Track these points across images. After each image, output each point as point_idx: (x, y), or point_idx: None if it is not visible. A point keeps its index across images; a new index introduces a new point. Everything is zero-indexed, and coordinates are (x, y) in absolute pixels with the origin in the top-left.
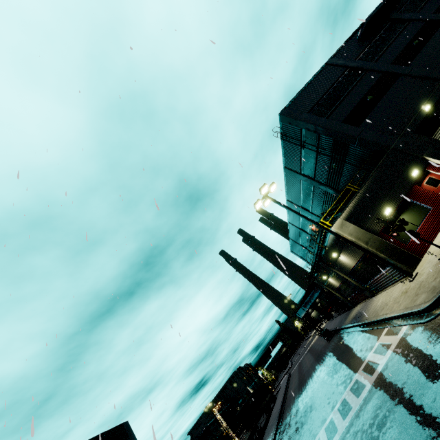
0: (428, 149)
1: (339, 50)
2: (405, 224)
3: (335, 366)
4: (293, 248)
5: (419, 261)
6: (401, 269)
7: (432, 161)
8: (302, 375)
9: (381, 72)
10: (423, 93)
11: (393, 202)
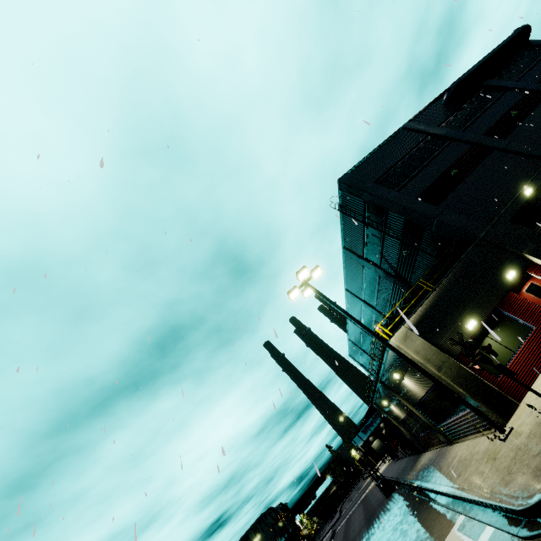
0: (530, 245)
1: (419, 114)
2: (493, 354)
3: None
4: (352, 352)
5: (516, 407)
6: (488, 419)
7: (534, 262)
8: None
9: (470, 143)
10: (523, 173)
11: (480, 312)
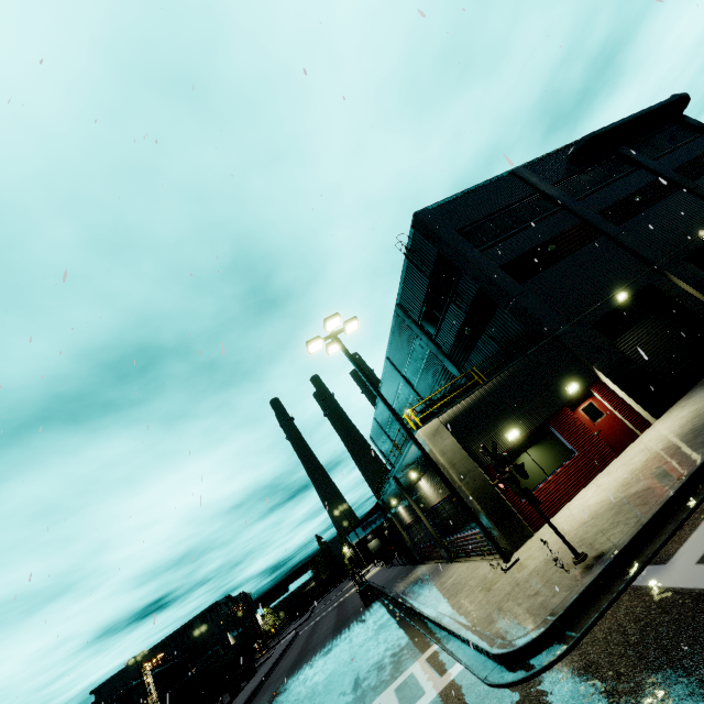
0: (603, 358)
1: (536, 161)
2: (524, 475)
3: (343, 670)
4: (375, 434)
5: (530, 537)
6: (497, 544)
7: (601, 379)
8: (305, 650)
9: (580, 218)
10: (624, 272)
11: (527, 422)
